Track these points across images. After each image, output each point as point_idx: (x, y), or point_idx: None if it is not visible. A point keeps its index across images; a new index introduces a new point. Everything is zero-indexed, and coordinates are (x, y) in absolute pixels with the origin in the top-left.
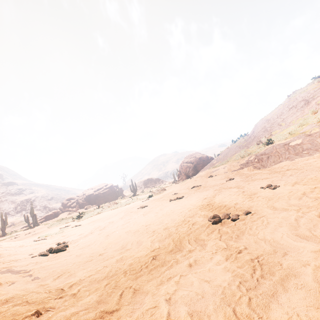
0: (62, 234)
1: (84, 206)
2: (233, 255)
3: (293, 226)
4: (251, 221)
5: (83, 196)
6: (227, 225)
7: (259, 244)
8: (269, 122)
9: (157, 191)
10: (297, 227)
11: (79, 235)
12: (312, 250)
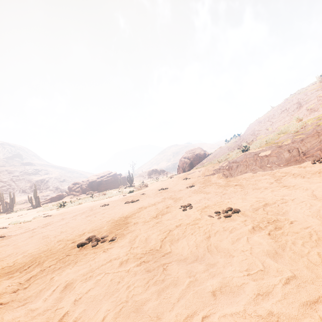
0: (25, 224)
1: (87, 191)
2: (2, 295)
3: (90, 270)
4: (94, 252)
5: (86, 182)
6: (82, 251)
7: (40, 285)
8: (259, 125)
9: (139, 187)
10: (91, 271)
11: (24, 230)
12: (31, 308)
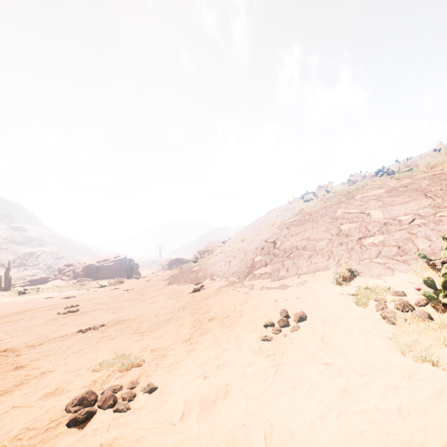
0: None
1: (79, 277)
2: None
3: None
4: None
5: (82, 265)
6: None
7: None
8: (237, 235)
9: (115, 282)
10: None
11: None
12: None
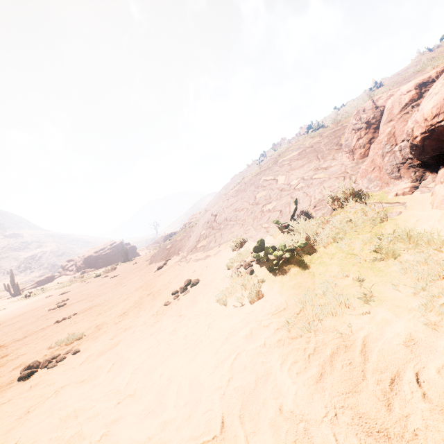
0: None
1: (82, 270)
2: None
3: None
4: None
5: (82, 258)
6: None
7: None
8: (207, 206)
9: (108, 270)
10: None
11: None
12: None
